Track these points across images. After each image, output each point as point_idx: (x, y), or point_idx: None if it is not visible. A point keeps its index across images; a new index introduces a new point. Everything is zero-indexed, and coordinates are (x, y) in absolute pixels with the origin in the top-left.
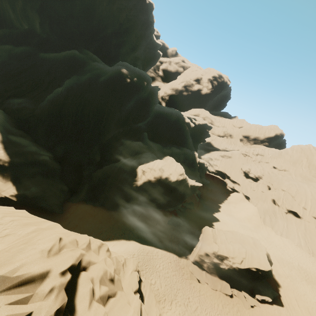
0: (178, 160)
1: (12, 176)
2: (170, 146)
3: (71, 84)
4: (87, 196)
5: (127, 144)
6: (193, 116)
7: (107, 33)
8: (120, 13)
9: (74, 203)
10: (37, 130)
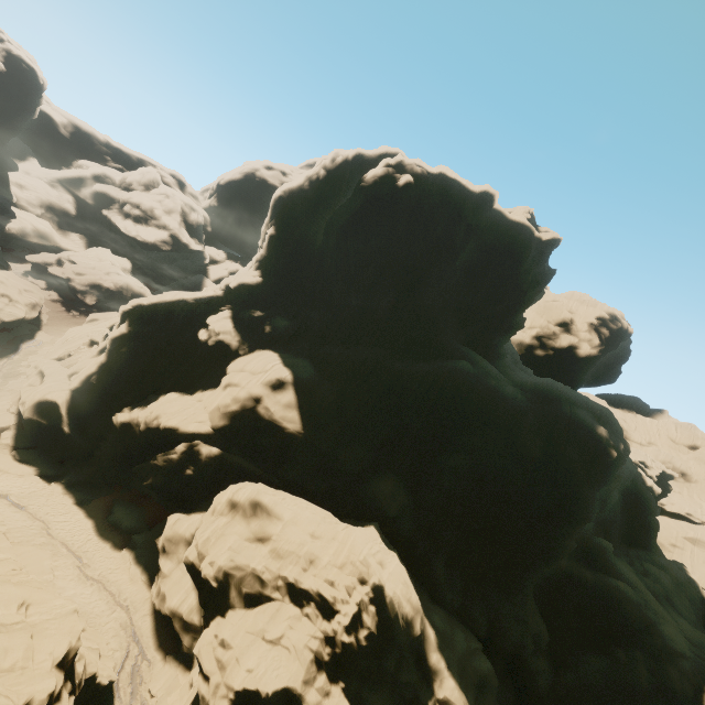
0: (690, 617)
1: None
2: (637, 560)
3: (502, 463)
4: None
5: (590, 585)
6: (640, 458)
7: (499, 311)
8: (528, 276)
9: None
10: (432, 565)
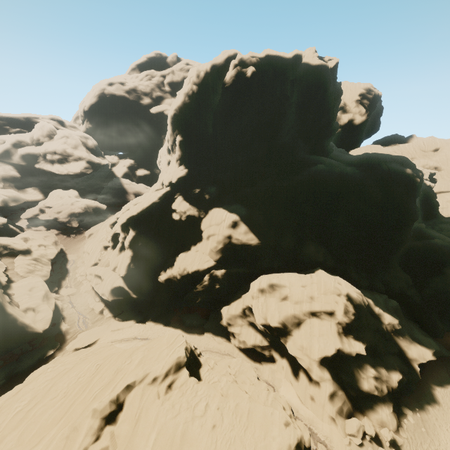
0: None
1: (409, 336)
2: (434, 225)
3: (365, 211)
4: (444, 324)
5: (421, 248)
6: None
7: (323, 125)
8: (332, 96)
9: (443, 338)
10: (349, 273)
